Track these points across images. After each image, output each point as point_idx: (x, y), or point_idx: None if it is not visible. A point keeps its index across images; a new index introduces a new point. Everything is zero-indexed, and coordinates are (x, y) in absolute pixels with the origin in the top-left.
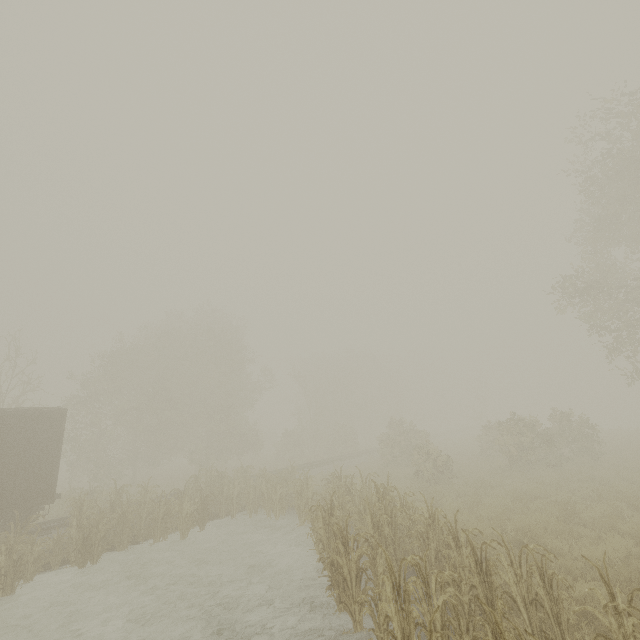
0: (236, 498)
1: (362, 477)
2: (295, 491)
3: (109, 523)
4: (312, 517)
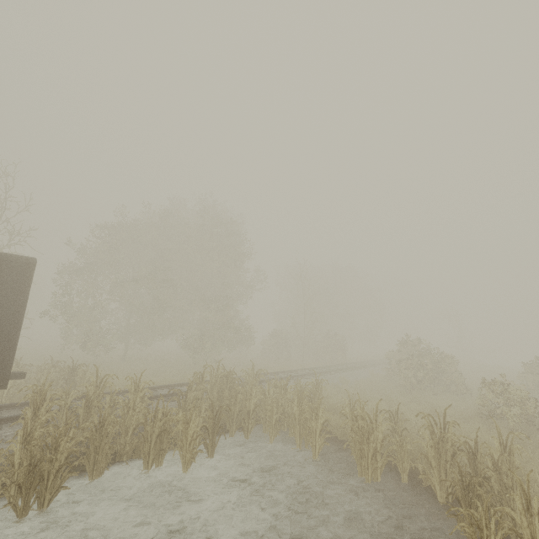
0: (252, 412)
1: (500, 436)
2: (356, 428)
3: (77, 438)
4: (381, 472)
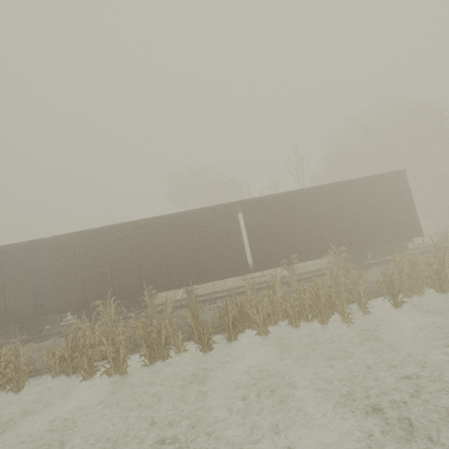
0: None
1: None
2: None
3: None
4: None
